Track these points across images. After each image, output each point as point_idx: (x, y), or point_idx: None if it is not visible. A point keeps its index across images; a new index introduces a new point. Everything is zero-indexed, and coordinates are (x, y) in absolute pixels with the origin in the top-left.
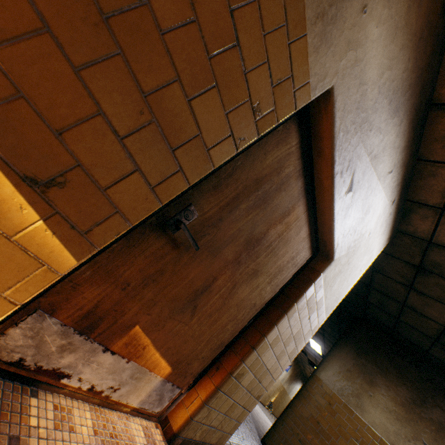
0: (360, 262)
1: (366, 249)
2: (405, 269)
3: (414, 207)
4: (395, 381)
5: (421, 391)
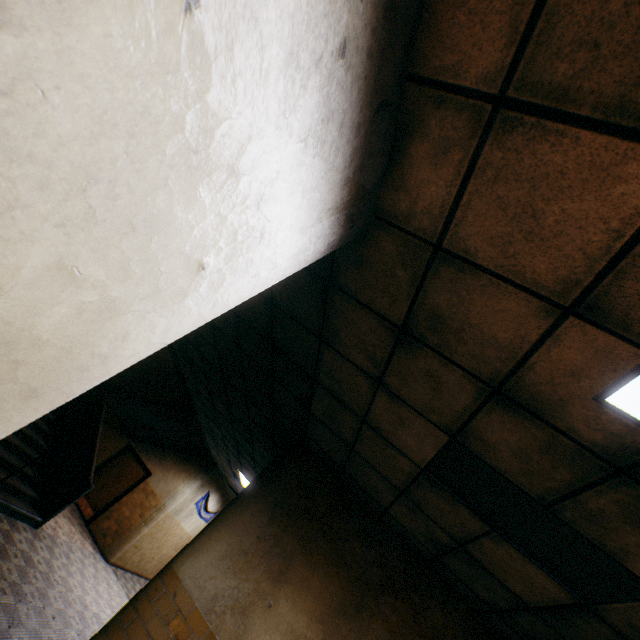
0: (175, 203)
1: (207, 139)
2: (377, 336)
3: (424, 109)
4: (324, 569)
5: (361, 585)
